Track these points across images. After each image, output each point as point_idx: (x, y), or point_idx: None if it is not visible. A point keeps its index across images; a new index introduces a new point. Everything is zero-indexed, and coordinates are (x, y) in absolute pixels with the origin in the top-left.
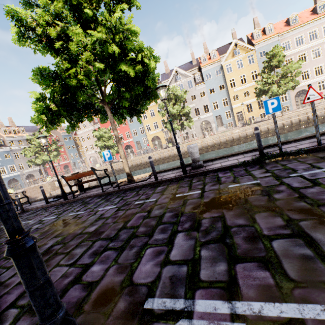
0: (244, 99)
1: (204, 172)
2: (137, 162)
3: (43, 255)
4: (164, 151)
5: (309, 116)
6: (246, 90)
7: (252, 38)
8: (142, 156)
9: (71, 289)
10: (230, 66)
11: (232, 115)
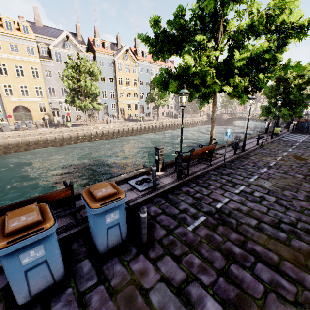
0: (127, 98)
1: (250, 150)
2: (12, 140)
3: None
4: (65, 130)
5: (170, 124)
6: (129, 91)
7: (135, 53)
8: (26, 133)
9: None
10: (121, 65)
11: (116, 108)
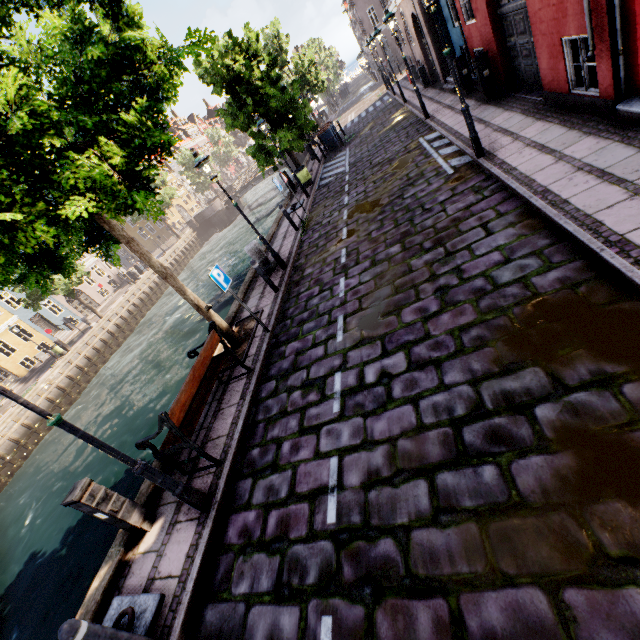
0: None
1: (295, 253)
2: None
3: (442, 240)
4: None
5: (135, 302)
6: None
7: None
8: None
9: (459, 191)
10: None
11: None
